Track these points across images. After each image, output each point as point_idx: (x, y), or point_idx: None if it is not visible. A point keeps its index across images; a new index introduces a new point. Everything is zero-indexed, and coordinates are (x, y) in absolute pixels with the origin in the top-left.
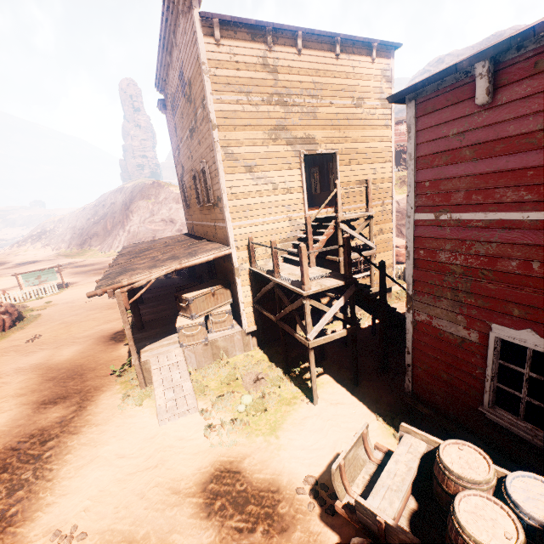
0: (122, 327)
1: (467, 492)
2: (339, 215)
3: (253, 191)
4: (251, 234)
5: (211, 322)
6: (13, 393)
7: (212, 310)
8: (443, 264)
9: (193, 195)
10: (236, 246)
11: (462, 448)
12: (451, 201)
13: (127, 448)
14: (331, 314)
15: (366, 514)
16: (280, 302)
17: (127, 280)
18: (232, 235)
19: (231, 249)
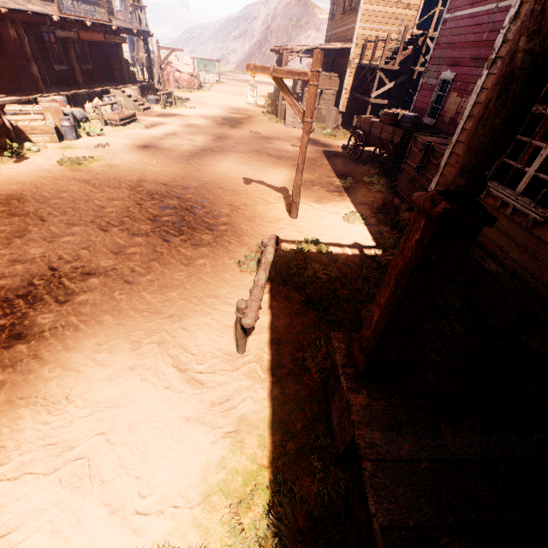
0: (263, 104)
1: (391, 111)
2: (430, 31)
3: (383, 1)
4: (368, 37)
5: (322, 98)
6: (216, 107)
7: (326, 90)
8: (442, 45)
9: (341, 4)
10: (356, 44)
11: (401, 111)
12: (457, 5)
13: (273, 128)
14: (388, 87)
15: (359, 121)
16: (366, 82)
17: (290, 46)
18: (356, 34)
19: (352, 45)
